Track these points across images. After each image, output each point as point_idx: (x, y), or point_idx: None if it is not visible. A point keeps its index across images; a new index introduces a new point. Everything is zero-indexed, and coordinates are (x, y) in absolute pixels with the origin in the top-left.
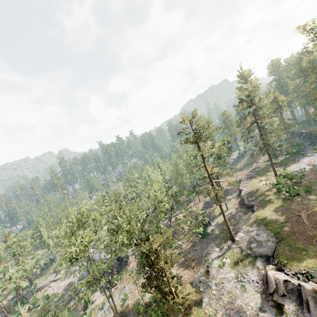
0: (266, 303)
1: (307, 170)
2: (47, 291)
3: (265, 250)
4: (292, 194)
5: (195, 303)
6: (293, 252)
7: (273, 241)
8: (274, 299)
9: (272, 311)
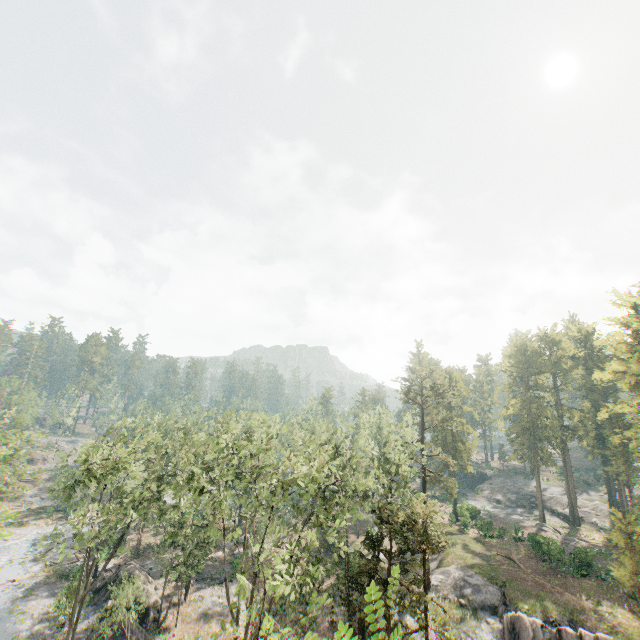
0: None
1: (481, 514)
2: None
3: (488, 597)
4: (488, 534)
5: None
6: (529, 597)
7: (493, 586)
8: None
9: None
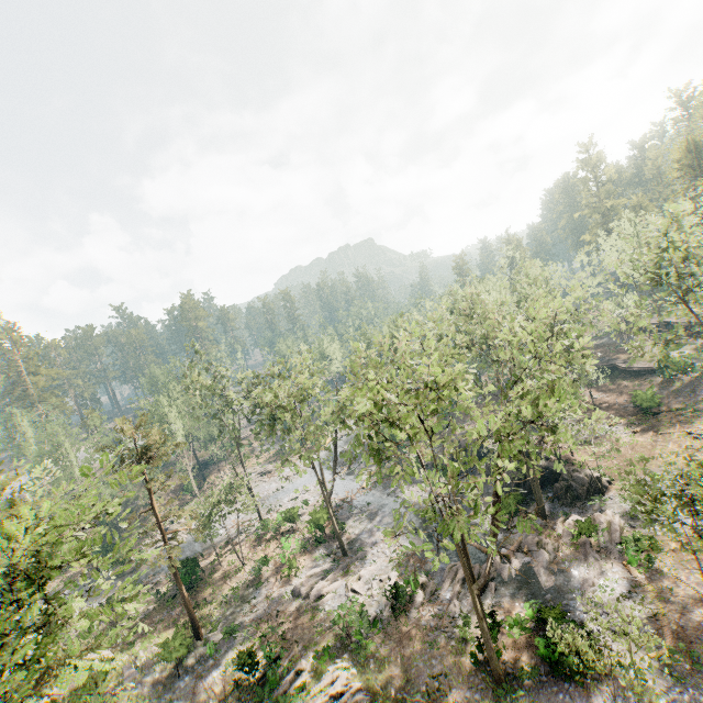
0: None
1: None
2: (324, 609)
3: None
4: None
5: None
6: None
7: None
8: None
9: None
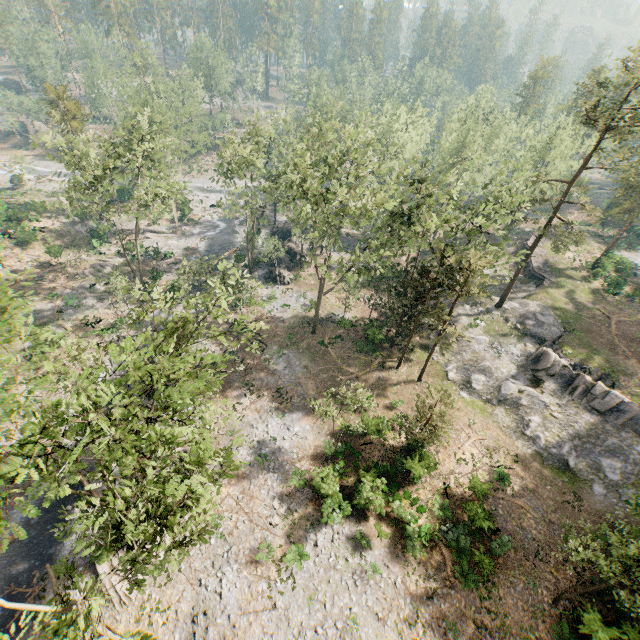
0: (521, 375)
1: None
2: (143, 242)
3: (544, 333)
4: (612, 291)
5: (419, 346)
6: (583, 348)
7: (559, 328)
8: (538, 375)
9: (525, 383)
